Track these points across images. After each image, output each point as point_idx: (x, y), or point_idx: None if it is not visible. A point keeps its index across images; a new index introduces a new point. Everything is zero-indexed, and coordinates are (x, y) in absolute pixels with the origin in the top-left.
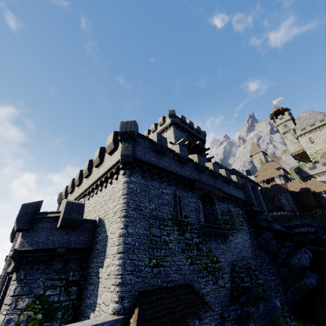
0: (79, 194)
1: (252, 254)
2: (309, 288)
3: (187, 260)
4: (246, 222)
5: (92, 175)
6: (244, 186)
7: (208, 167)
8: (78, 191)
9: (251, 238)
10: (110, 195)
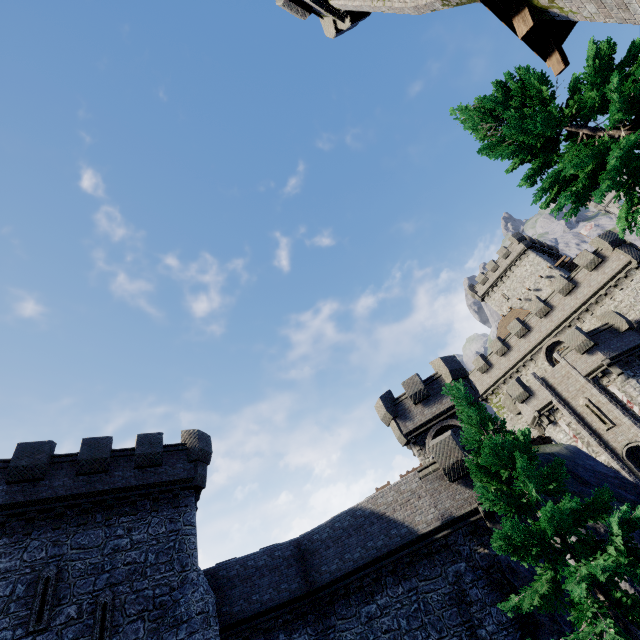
0: (540, 339)
1: None
2: None
3: None
4: None
5: (559, 307)
6: None
7: None
8: (529, 340)
9: None
10: (637, 296)
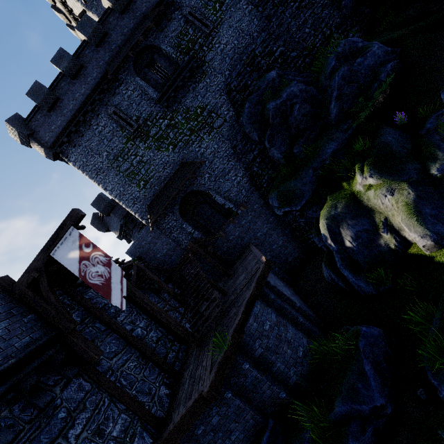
0: None
1: (262, 23)
2: None
3: (168, 150)
4: None
5: None
6: None
7: (108, 8)
8: None
9: None
10: None
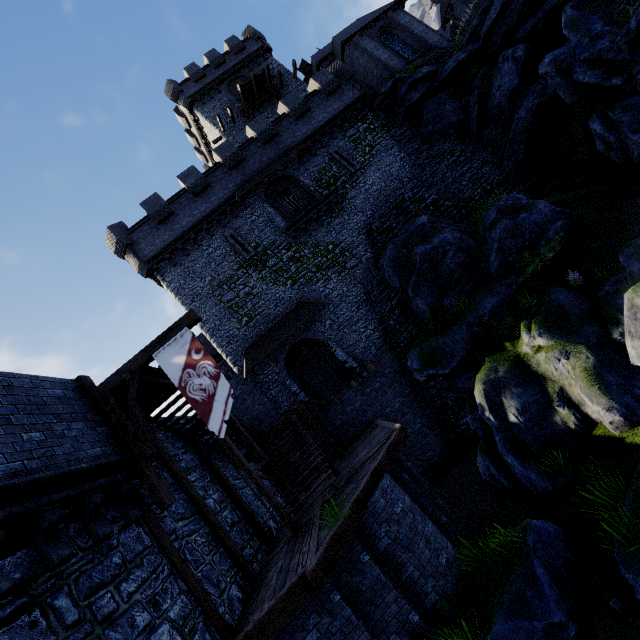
0: None
1: (414, 170)
2: (529, 120)
3: (286, 285)
4: (384, 131)
5: None
6: (346, 70)
7: (251, 138)
8: None
9: (402, 147)
10: None
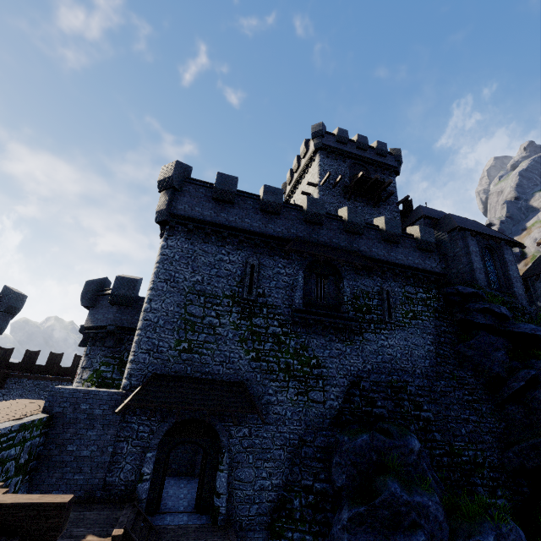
0: None
1: (430, 370)
2: None
3: (248, 353)
4: (434, 315)
5: None
6: (446, 246)
7: (341, 216)
8: None
9: (437, 342)
10: None
